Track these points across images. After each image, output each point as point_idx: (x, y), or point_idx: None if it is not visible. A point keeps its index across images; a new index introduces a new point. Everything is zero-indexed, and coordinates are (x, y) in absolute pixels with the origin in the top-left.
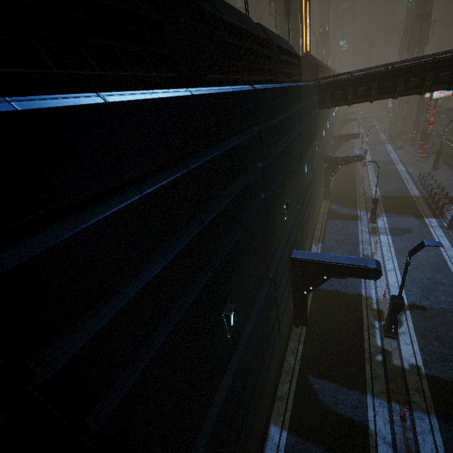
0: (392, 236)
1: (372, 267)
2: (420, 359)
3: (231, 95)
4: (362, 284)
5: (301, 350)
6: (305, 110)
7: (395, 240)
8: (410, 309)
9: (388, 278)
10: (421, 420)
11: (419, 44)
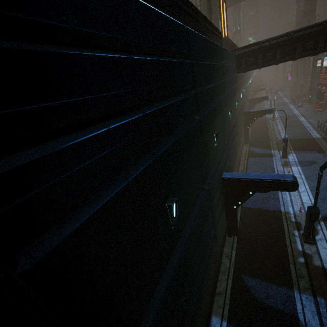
0: (301, 166)
1: (290, 181)
2: None
3: (166, 18)
4: (280, 202)
5: (234, 254)
6: (226, 68)
7: (304, 169)
8: (324, 220)
9: (301, 197)
10: None
11: None
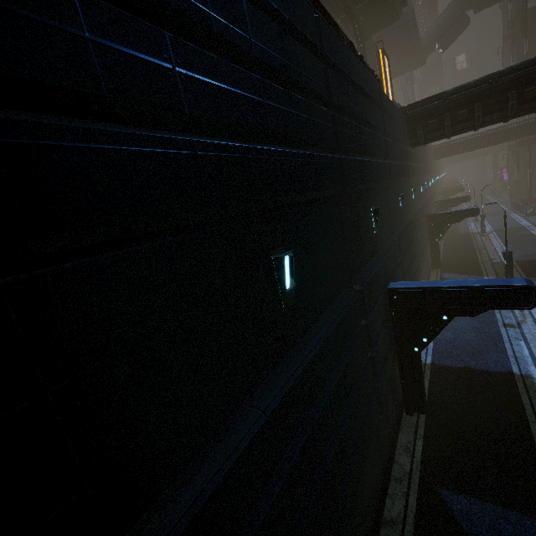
0: None
1: (521, 286)
2: None
3: None
4: (510, 358)
5: (421, 447)
6: (390, 124)
7: None
8: None
9: None
10: None
11: None
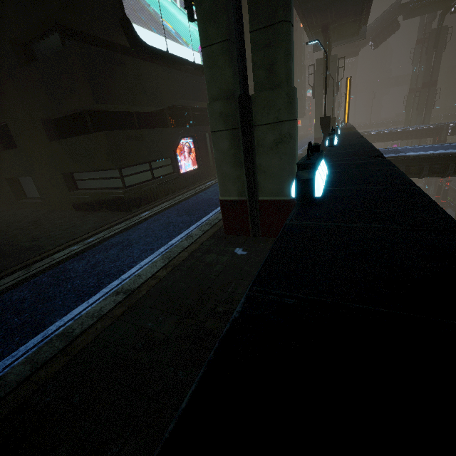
0: None
1: None
2: None
3: None
4: None
5: None
6: None
7: None
8: None
9: None
10: None
11: (426, 106)
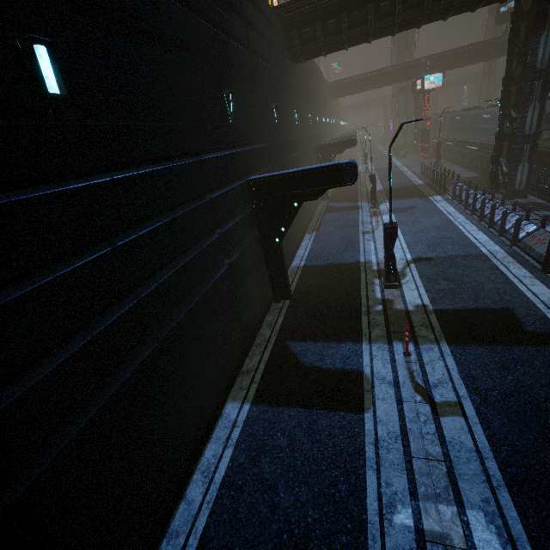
0: (395, 213)
1: (345, 163)
2: (427, 299)
3: None
4: (360, 253)
5: (281, 320)
6: (254, 12)
7: (398, 216)
8: (415, 262)
9: None
10: (429, 351)
11: (407, 50)
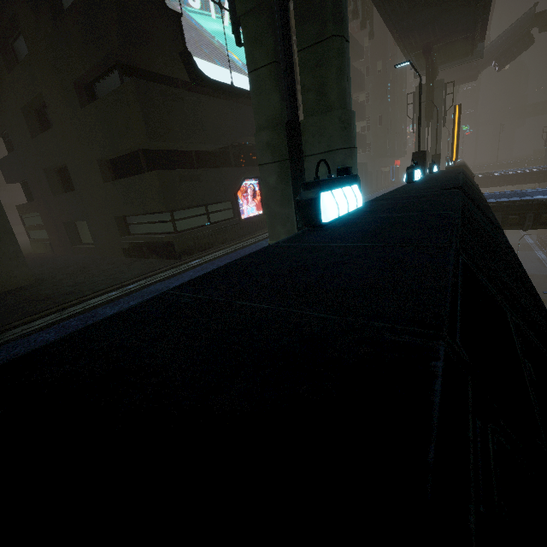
0: None
1: None
2: None
3: None
4: None
5: None
6: None
7: None
8: None
9: None
10: None
11: None
